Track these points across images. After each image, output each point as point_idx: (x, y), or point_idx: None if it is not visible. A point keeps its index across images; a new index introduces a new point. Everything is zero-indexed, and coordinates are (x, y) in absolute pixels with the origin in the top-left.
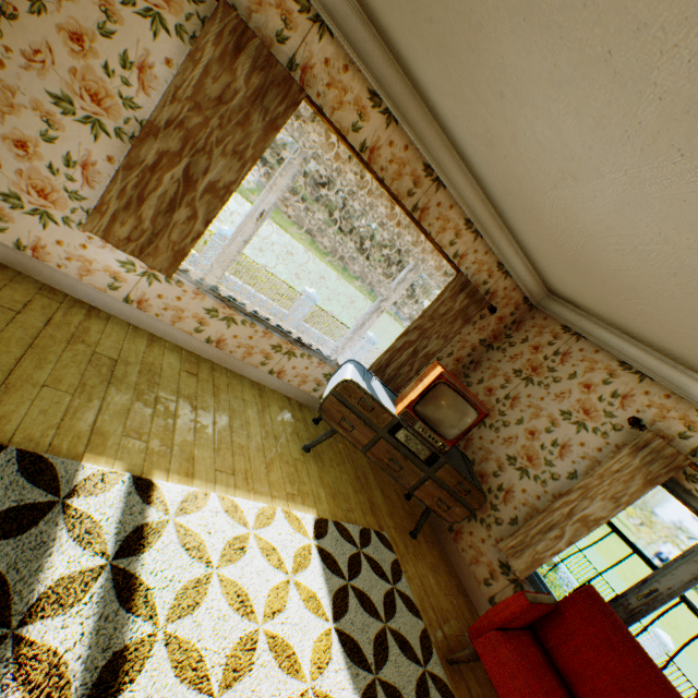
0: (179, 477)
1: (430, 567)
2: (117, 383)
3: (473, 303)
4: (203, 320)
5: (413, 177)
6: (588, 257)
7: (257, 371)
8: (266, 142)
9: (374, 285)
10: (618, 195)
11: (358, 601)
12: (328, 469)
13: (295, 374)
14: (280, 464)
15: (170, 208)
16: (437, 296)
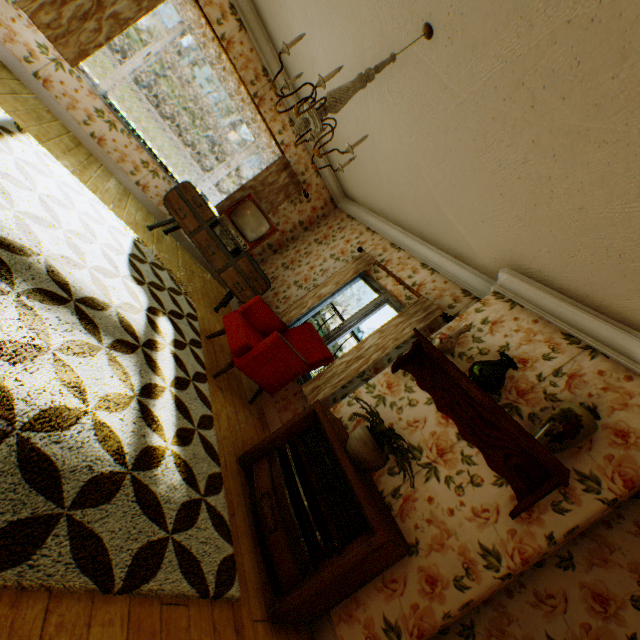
0: (46, 152)
1: (221, 325)
2: (15, 99)
3: (293, 184)
4: (92, 116)
5: (256, 73)
6: (340, 137)
7: (127, 178)
8: (158, 3)
9: (225, 144)
10: (326, 67)
11: (152, 273)
12: (163, 247)
13: (157, 194)
14: (125, 213)
15: (84, 19)
16: (268, 167)
